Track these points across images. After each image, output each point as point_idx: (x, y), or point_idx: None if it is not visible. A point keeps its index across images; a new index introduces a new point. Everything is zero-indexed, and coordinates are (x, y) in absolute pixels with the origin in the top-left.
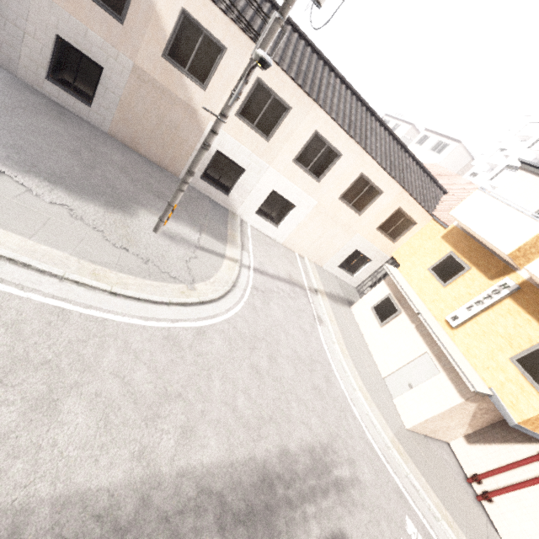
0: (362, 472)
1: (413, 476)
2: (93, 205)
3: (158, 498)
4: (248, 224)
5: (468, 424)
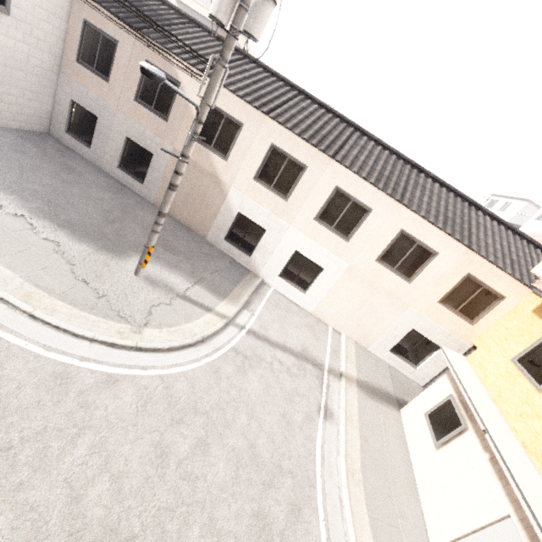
0: None
1: None
2: (86, 245)
3: None
4: (271, 287)
5: None
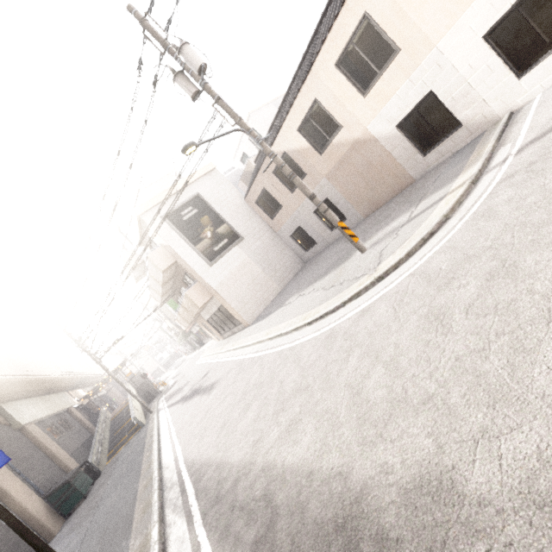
0: None
1: None
2: (329, 274)
3: (242, 485)
4: (535, 98)
5: None
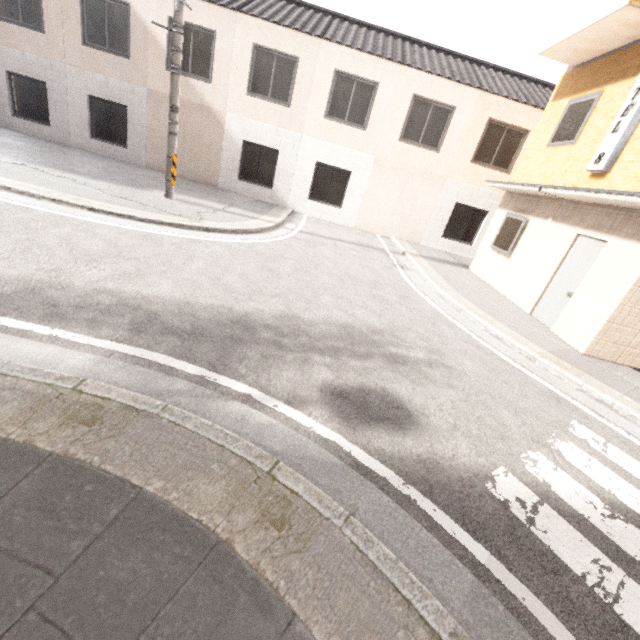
0: (459, 363)
1: (594, 388)
2: (103, 182)
3: (55, 294)
4: (304, 215)
5: None
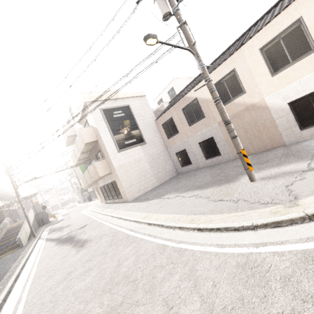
0: None
1: None
2: (210, 188)
3: None
4: None
5: None
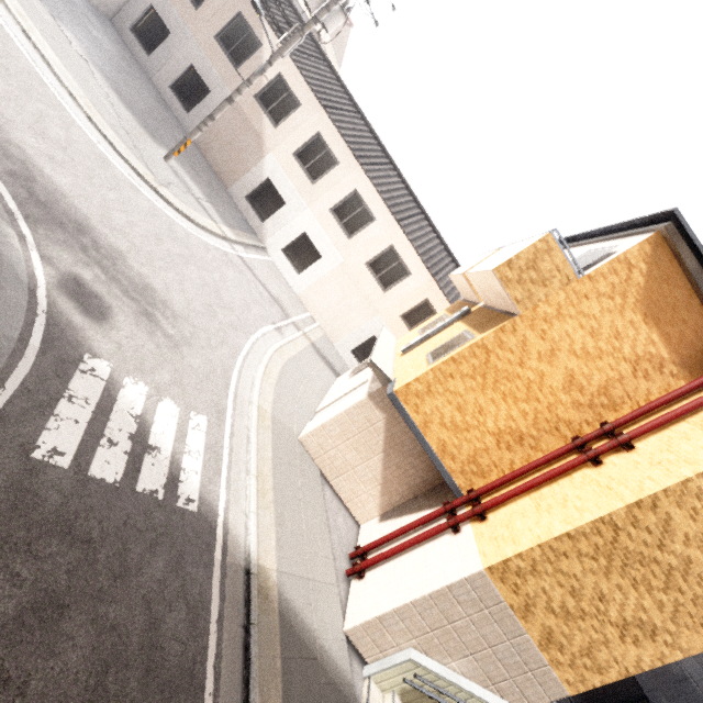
0: (191, 356)
1: (256, 433)
2: (131, 115)
3: None
4: (271, 258)
5: (382, 477)
